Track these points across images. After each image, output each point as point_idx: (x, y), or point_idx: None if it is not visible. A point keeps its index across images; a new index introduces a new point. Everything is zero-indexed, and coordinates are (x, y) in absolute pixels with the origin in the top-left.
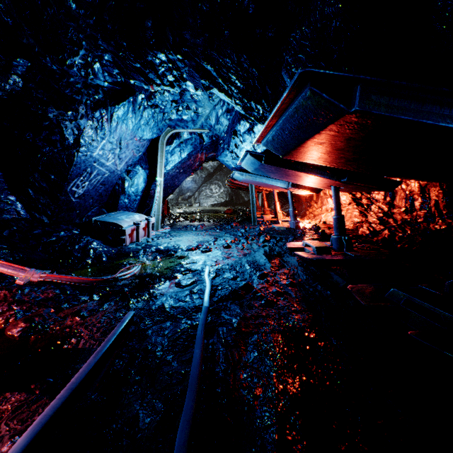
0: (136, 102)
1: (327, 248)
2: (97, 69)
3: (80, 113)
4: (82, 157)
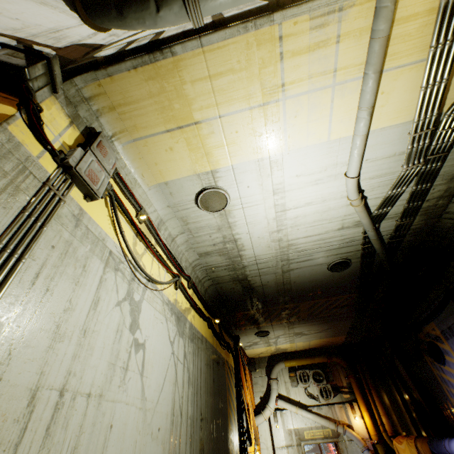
0: None
1: None
2: None
3: None
4: None
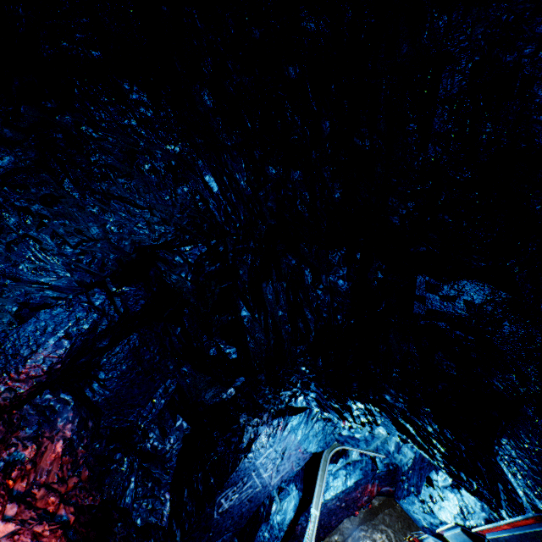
0: (311, 413)
1: None
2: (299, 399)
3: (262, 419)
4: (246, 463)
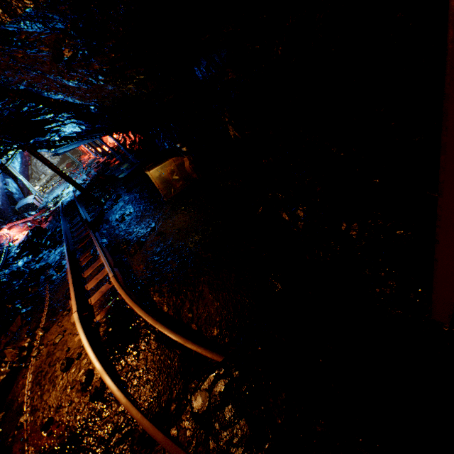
0: None
1: (99, 161)
2: None
3: None
4: None
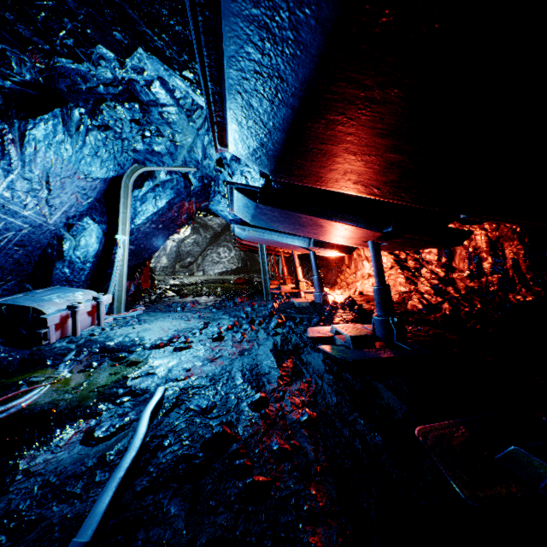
0: (72, 119)
1: (368, 338)
2: None
3: None
4: None
